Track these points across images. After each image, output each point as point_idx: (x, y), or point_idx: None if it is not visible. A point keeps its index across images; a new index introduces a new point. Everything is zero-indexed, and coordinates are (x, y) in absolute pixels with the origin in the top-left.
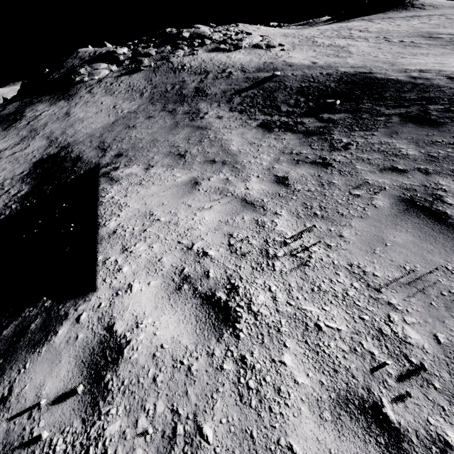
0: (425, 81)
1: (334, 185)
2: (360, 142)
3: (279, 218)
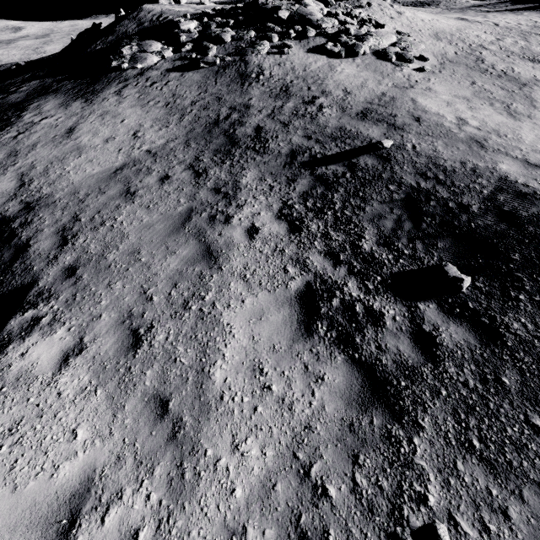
0: None
1: None
2: None
3: None
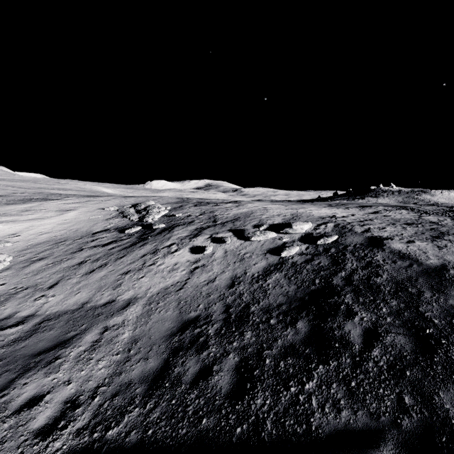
0: None
1: None
2: None
3: None
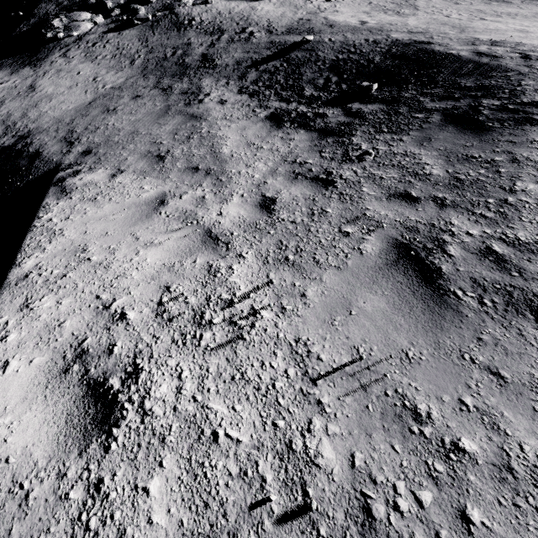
0: (492, 60)
1: (326, 216)
2: (382, 150)
3: (241, 262)
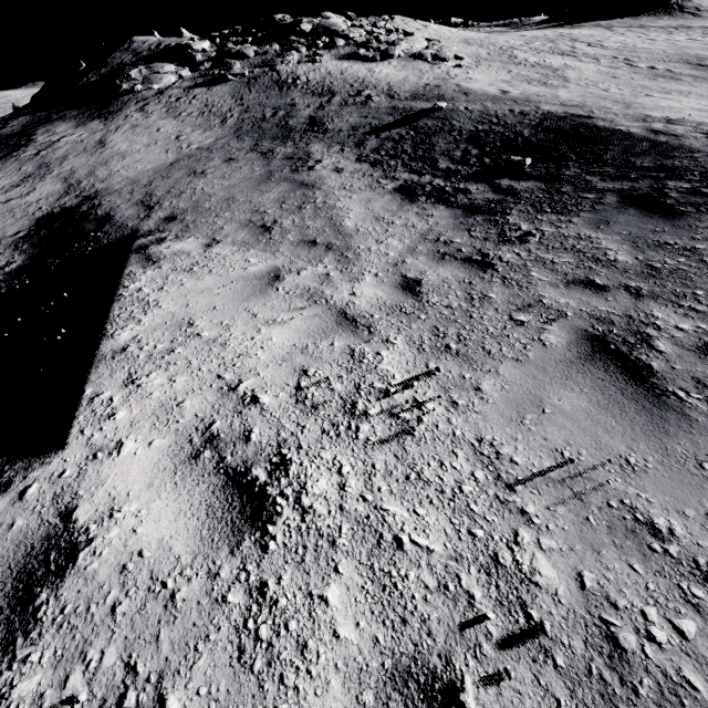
0: (672, 139)
1: (489, 301)
2: (548, 232)
3: (390, 349)
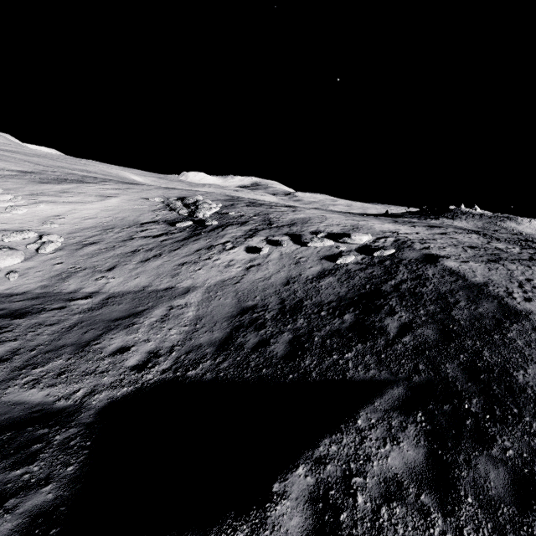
0: None
1: None
2: None
3: None
